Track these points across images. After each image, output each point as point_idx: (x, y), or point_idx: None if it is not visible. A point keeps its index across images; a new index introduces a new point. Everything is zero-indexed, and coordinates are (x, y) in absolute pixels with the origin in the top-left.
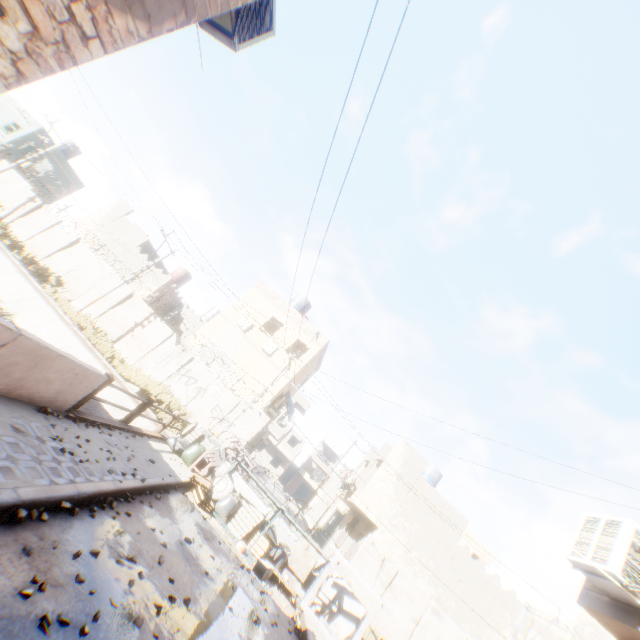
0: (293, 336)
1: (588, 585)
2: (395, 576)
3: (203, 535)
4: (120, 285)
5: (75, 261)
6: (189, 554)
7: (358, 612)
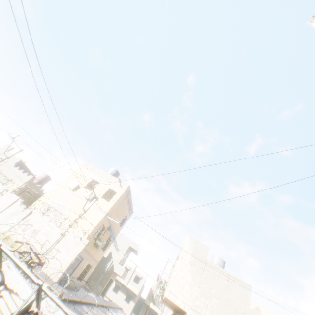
0: (106, 187)
1: None
2: None
3: None
4: None
5: None
6: None
7: None
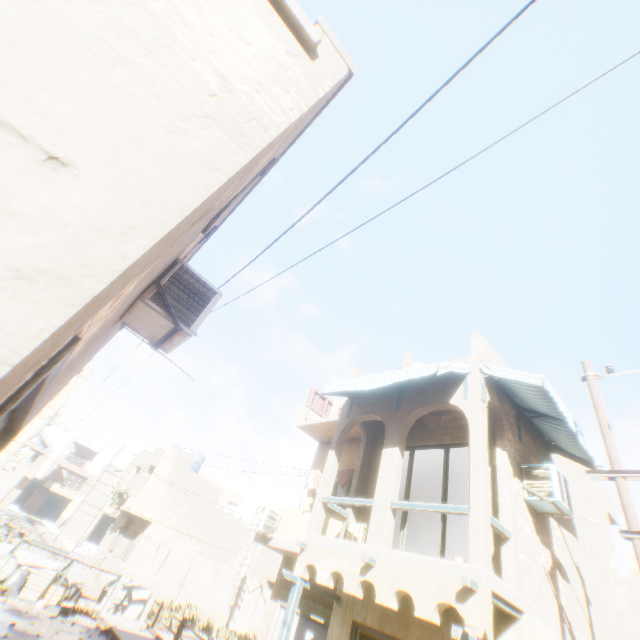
0: None
1: (258, 532)
2: (169, 553)
3: (16, 614)
4: None
5: None
6: (22, 630)
7: (145, 595)
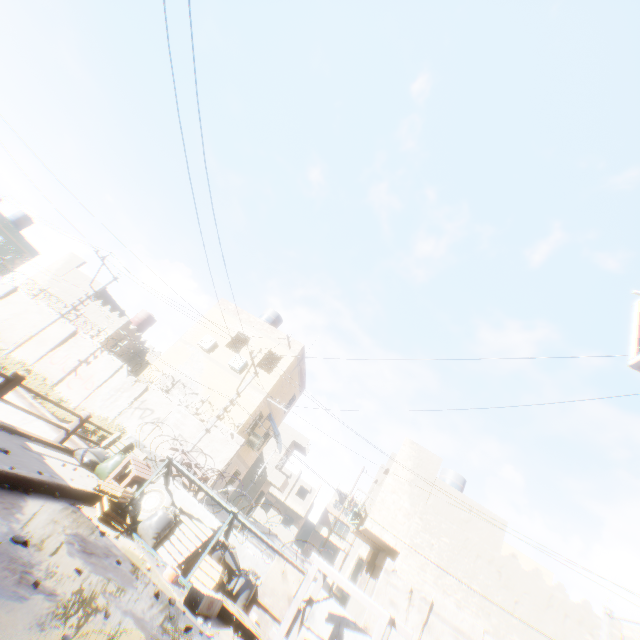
0: (263, 348)
1: None
2: (431, 610)
3: (80, 547)
4: (56, 320)
5: (11, 310)
6: (6, 556)
7: None
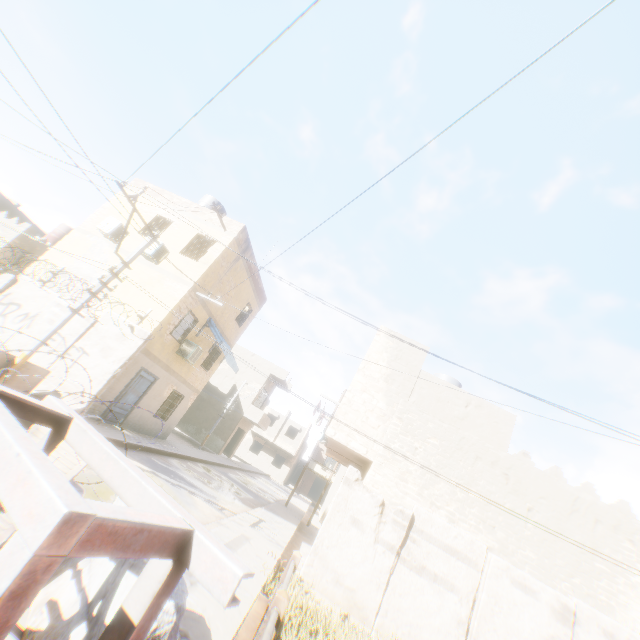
0: (190, 232)
1: None
2: (411, 528)
3: None
4: None
5: None
6: None
7: None
